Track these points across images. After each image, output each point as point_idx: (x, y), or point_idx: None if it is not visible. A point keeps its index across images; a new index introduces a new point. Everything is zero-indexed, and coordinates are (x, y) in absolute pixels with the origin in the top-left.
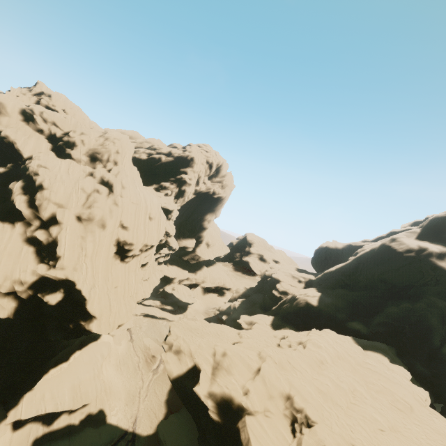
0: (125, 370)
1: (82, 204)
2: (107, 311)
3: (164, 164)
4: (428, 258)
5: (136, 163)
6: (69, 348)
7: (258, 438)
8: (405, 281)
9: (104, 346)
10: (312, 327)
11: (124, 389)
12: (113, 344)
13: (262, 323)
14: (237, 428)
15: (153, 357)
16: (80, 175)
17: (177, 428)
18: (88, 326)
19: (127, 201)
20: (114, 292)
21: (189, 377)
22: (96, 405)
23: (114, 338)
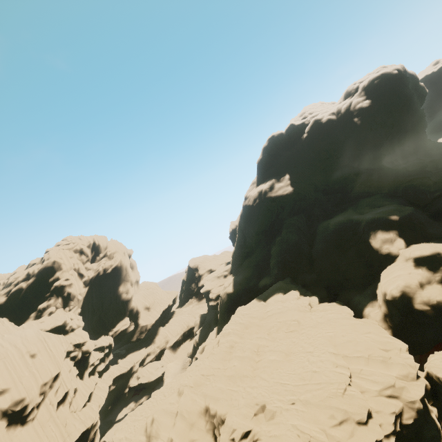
0: None
1: None
2: None
3: (29, 289)
4: (266, 197)
5: None
6: None
7: None
8: (266, 223)
9: None
10: None
11: None
12: None
13: (209, 341)
14: None
15: None
16: None
17: None
18: None
19: None
20: None
21: None
22: None
23: None
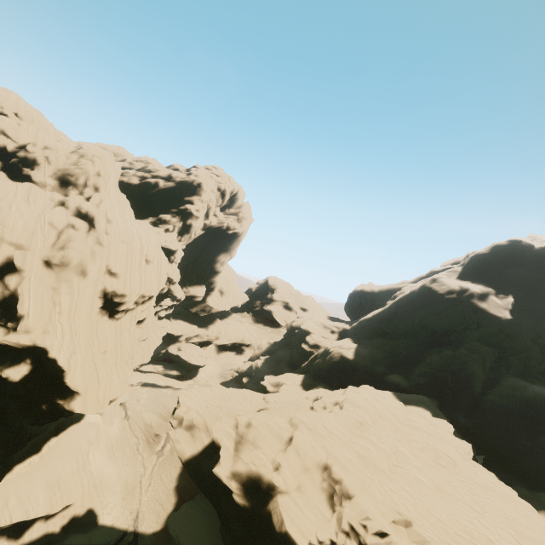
0: (119, 456)
1: (51, 244)
2: (94, 384)
3: (163, 191)
4: (470, 300)
5: (124, 189)
6: (40, 436)
7: (293, 519)
8: (446, 326)
9: (89, 429)
10: (348, 384)
11: (120, 479)
12: (103, 425)
13: (291, 383)
14: (268, 511)
15: (157, 436)
16: (46, 205)
17: (192, 520)
18: (69, 405)
19: (115, 239)
20: (102, 358)
21: (206, 456)
22: (83, 504)
23: (103, 417)
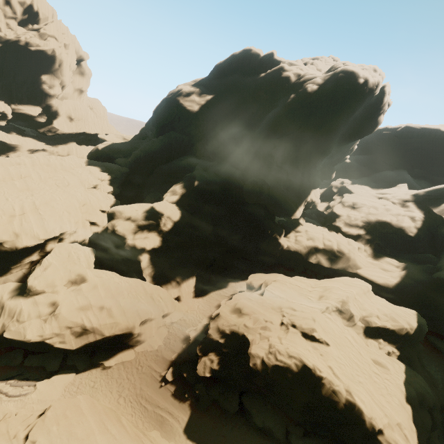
0: None
1: None
2: None
3: None
4: (176, 98)
5: None
6: None
7: None
8: (160, 120)
9: None
10: None
11: None
12: None
13: None
14: None
15: None
16: None
17: None
18: None
19: None
20: None
21: None
22: None
23: None
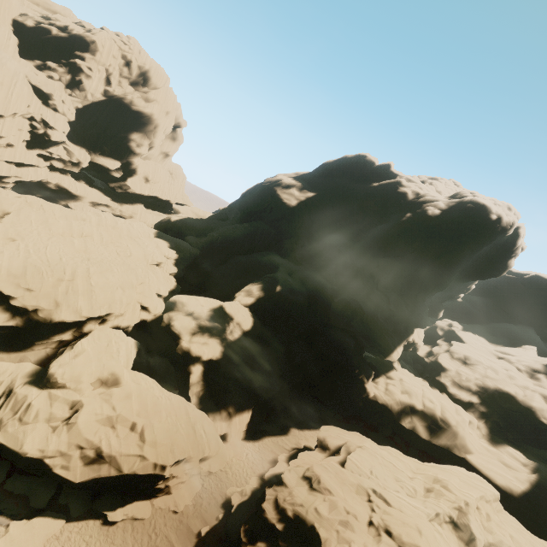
0: None
1: None
2: None
3: (55, 40)
4: (274, 187)
5: (19, 29)
6: None
7: None
8: (249, 206)
9: None
10: None
11: None
12: None
13: None
14: None
15: None
16: None
17: None
18: None
19: None
20: None
21: None
22: None
23: None
